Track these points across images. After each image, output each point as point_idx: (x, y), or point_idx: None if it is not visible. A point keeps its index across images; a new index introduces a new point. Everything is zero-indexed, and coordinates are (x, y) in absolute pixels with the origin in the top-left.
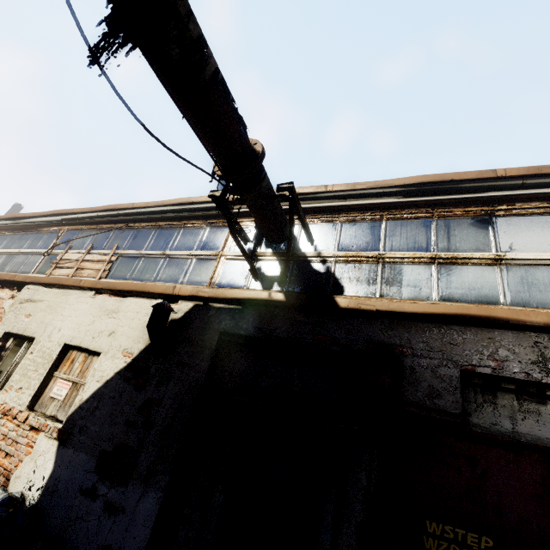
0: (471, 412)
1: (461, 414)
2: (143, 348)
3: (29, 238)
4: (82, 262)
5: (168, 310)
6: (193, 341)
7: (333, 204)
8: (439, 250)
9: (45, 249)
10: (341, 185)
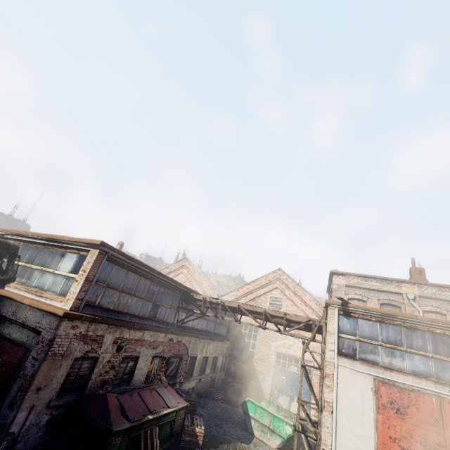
0: None
1: None
2: None
3: None
4: None
5: None
6: None
7: (30, 240)
8: (45, 266)
9: None
10: (31, 233)
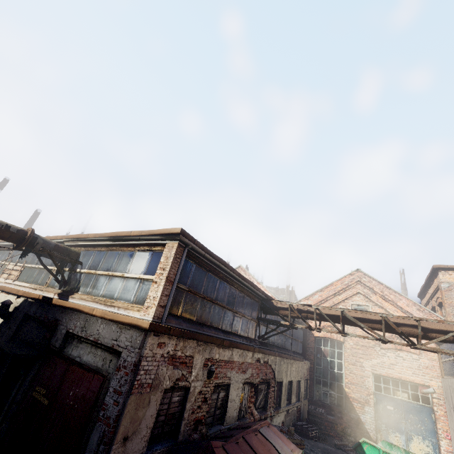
0: (66, 347)
1: (59, 348)
2: (3, 320)
3: (1, 254)
4: (12, 270)
5: (7, 304)
6: (16, 317)
7: (92, 243)
8: (112, 270)
9: (3, 262)
10: (93, 234)
